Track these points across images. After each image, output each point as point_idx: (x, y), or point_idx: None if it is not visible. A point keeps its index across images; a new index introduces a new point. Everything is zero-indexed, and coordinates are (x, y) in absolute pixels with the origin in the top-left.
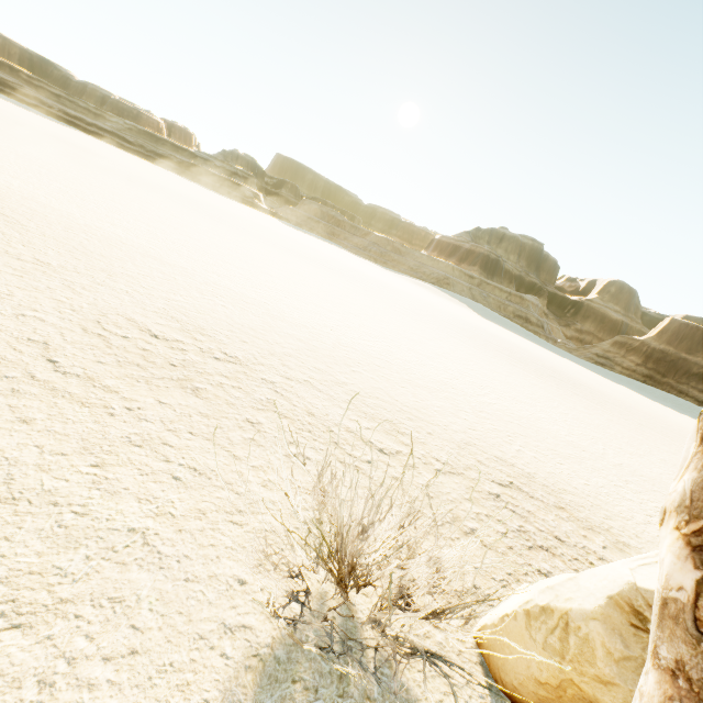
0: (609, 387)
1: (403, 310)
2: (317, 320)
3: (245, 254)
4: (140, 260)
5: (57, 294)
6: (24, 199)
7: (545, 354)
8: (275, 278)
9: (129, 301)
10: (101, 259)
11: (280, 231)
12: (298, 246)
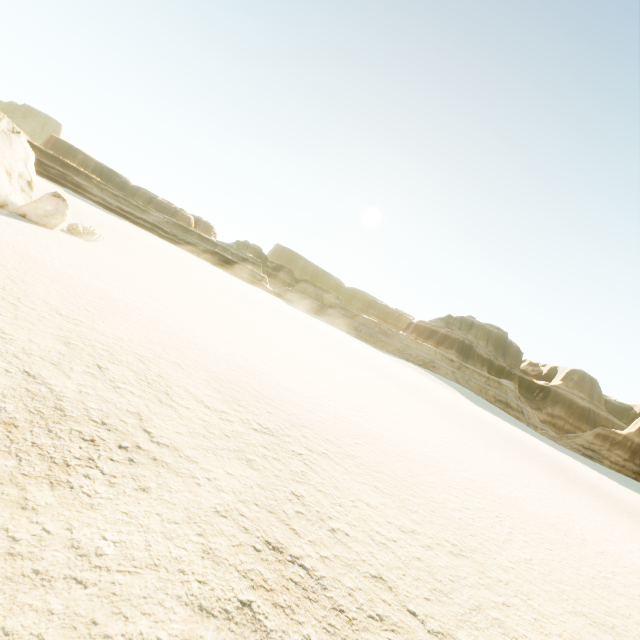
0: (639, 502)
1: (477, 433)
2: (536, 515)
3: (369, 391)
4: (417, 473)
5: (554, 634)
6: (284, 390)
7: (559, 456)
8: (426, 432)
9: (548, 599)
10: (426, 496)
11: (303, 320)
12: (336, 344)
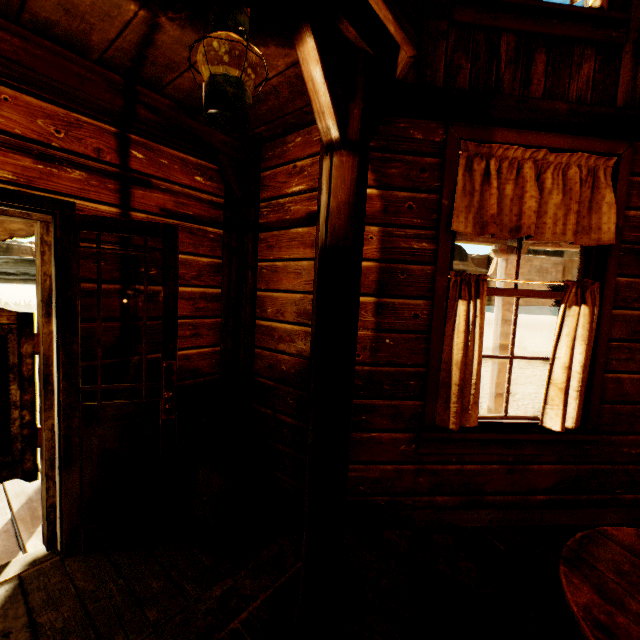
0: None
1: None
2: None
3: None
4: None
5: None
6: None
7: None
8: None
9: None
10: None
11: None
12: None
